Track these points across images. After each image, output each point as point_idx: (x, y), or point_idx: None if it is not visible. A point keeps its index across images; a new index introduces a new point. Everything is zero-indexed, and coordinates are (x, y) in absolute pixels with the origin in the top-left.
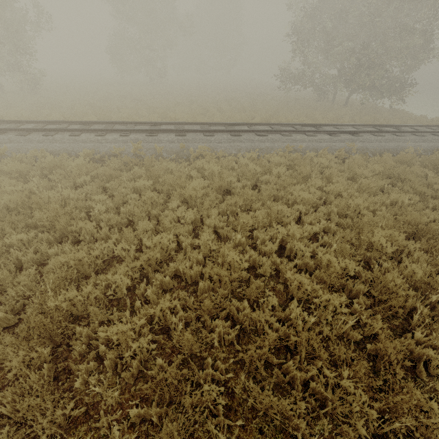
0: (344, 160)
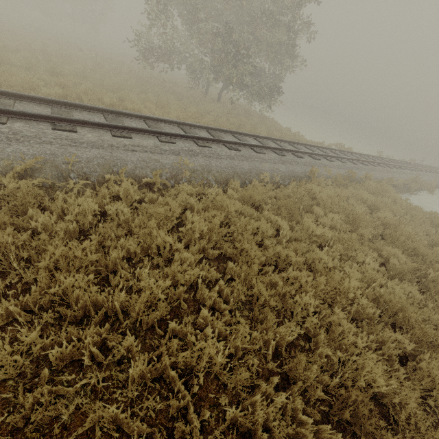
0: (167, 189)
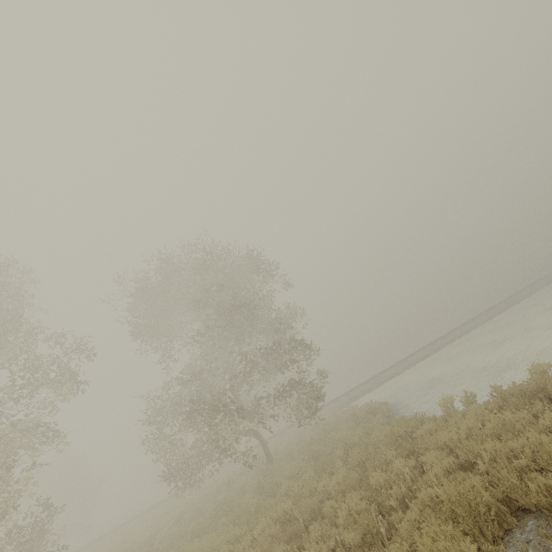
0: None
